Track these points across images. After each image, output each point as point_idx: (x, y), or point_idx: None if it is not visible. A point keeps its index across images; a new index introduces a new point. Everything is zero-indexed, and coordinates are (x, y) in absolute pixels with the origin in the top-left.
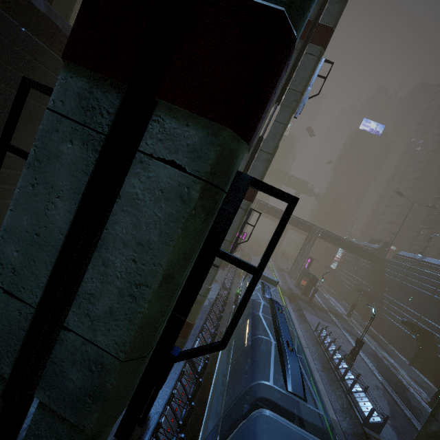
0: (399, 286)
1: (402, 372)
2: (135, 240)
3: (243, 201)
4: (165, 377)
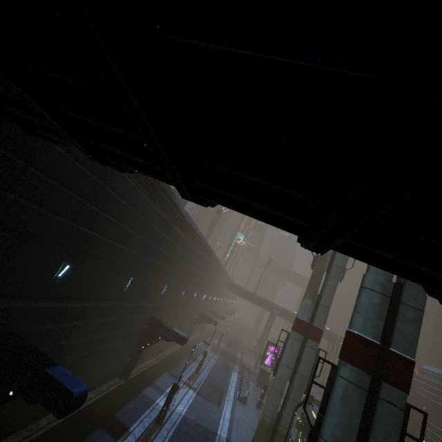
0: (435, 408)
1: None
2: (384, 430)
3: (313, 342)
4: None
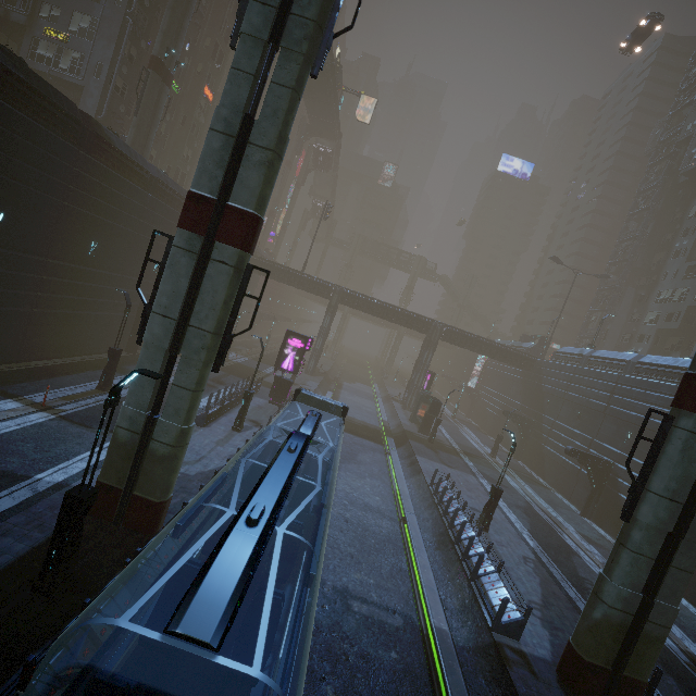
0: (563, 399)
1: (569, 529)
2: None
3: (227, 249)
4: None
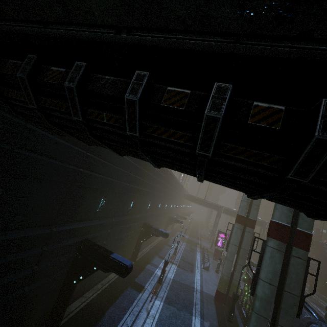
0: None
1: None
2: (295, 272)
3: (250, 228)
4: (304, 301)
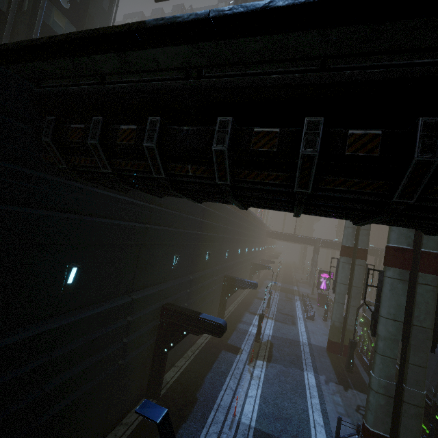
0: None
1: None
2: (424, 302)
3: (360, 261)
4: None
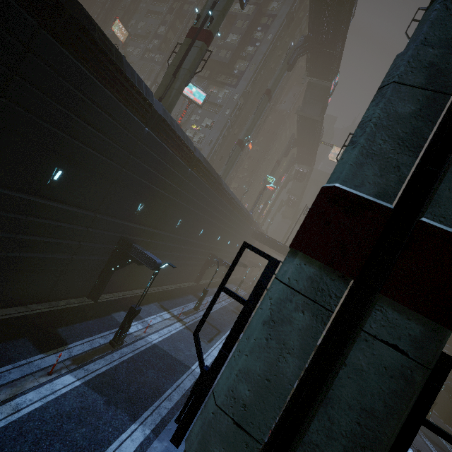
0: None
1: None
2: (360, 406)
3: None
4: None
